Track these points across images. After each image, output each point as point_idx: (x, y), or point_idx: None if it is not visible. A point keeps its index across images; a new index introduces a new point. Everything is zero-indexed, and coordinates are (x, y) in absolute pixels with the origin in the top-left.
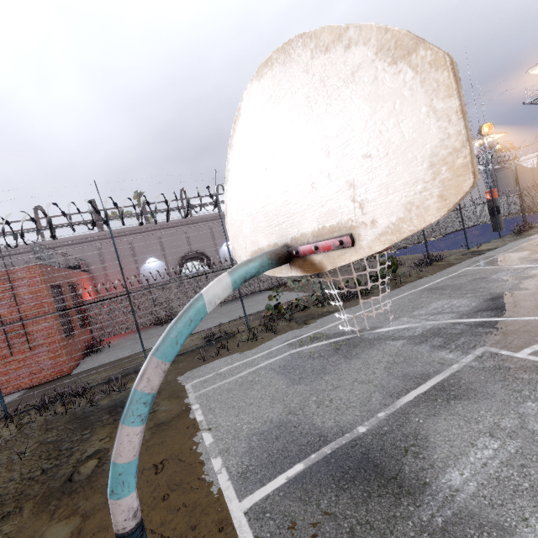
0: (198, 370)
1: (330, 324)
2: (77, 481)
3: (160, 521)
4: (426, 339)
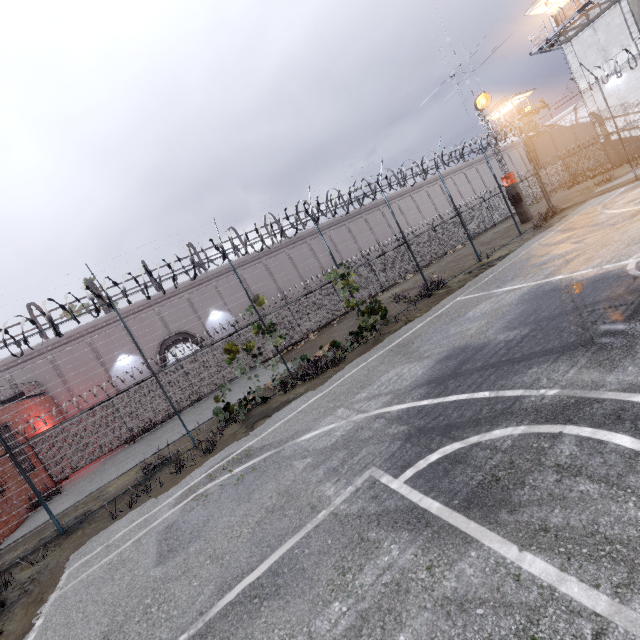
0: (97, 538)
1: (270, 429)
2: None
3: None
4: (331, 454)
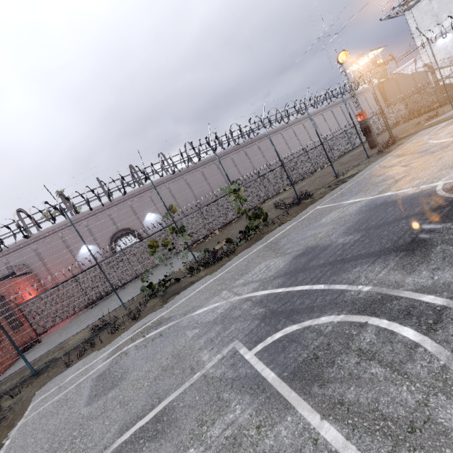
0: (55, 380)
1: (177, 303)
2: None
3: None
4: (212, 327)
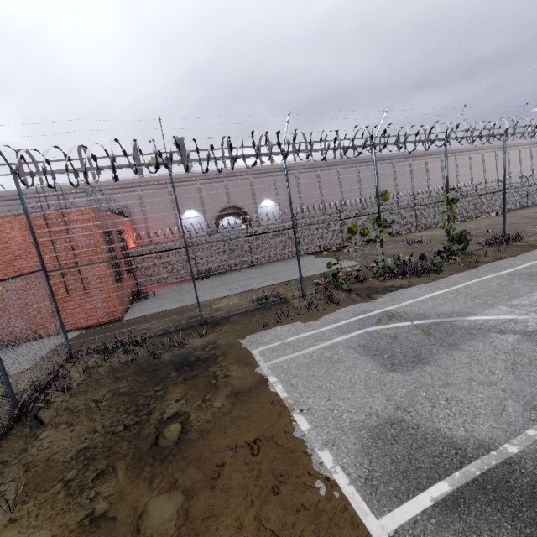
0: (261, 335)
1: (404, 303)
2: (165, 447)
3: (280, 522)
4: None
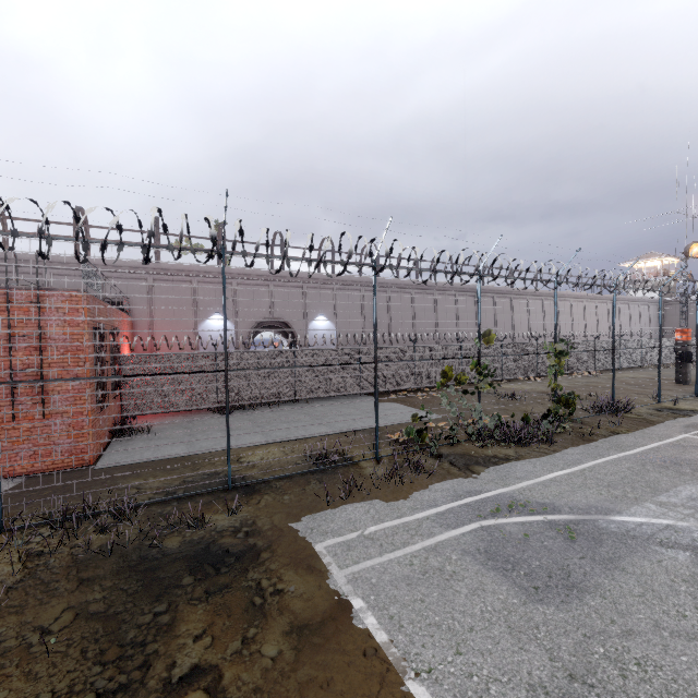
0: (325, 518)
1: (519, 484)
2: None
3: None
4: None
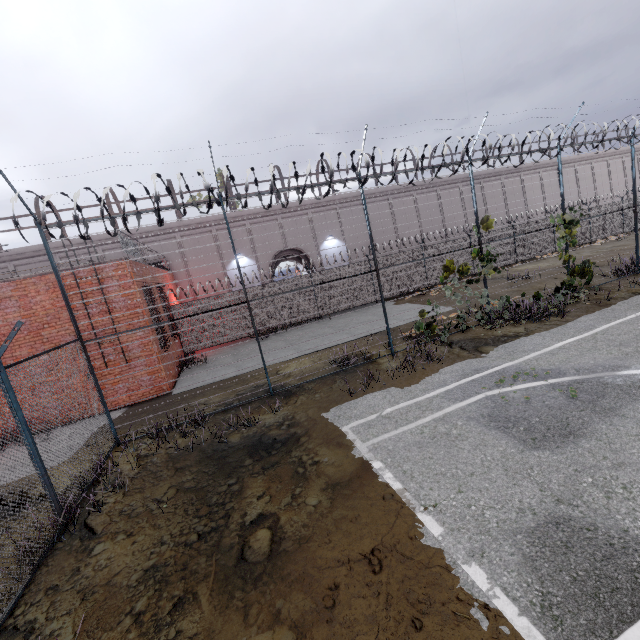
0: (349, 407)
1: (526, 356)
2: (256, 563)
3: None
4: None
